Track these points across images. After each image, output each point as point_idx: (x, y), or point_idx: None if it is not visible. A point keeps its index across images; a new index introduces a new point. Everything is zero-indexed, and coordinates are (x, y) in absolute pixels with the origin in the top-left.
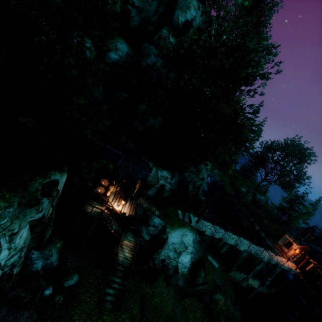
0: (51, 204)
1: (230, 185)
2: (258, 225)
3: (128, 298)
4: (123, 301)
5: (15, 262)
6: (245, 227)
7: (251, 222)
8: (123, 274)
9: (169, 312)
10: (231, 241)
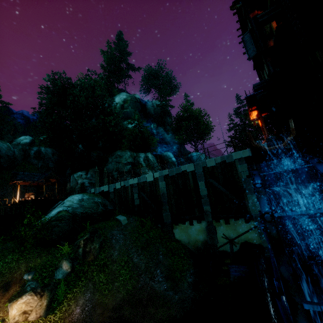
0: None
1: None
2: None
3: None
4: None
5: None
6: None
7: None
8: None
9: None
10: (133, 180)
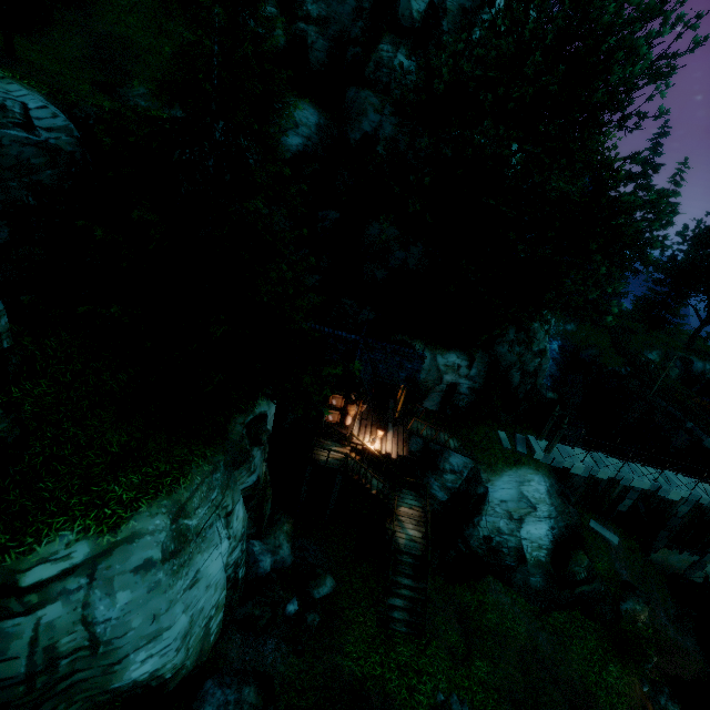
0: (263, 456)
1: (613, 352)
2: (709, 436)
3: (432, 615)
4: (427, 619)
5: (238, 559)
6: (674, 446)
7: (690, 431)
8: (413, 570)
9: (523, 639)
10: (641, 483)
